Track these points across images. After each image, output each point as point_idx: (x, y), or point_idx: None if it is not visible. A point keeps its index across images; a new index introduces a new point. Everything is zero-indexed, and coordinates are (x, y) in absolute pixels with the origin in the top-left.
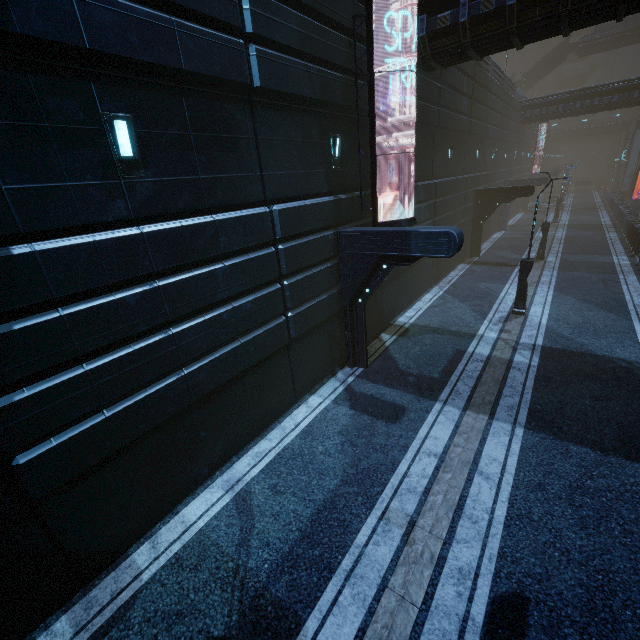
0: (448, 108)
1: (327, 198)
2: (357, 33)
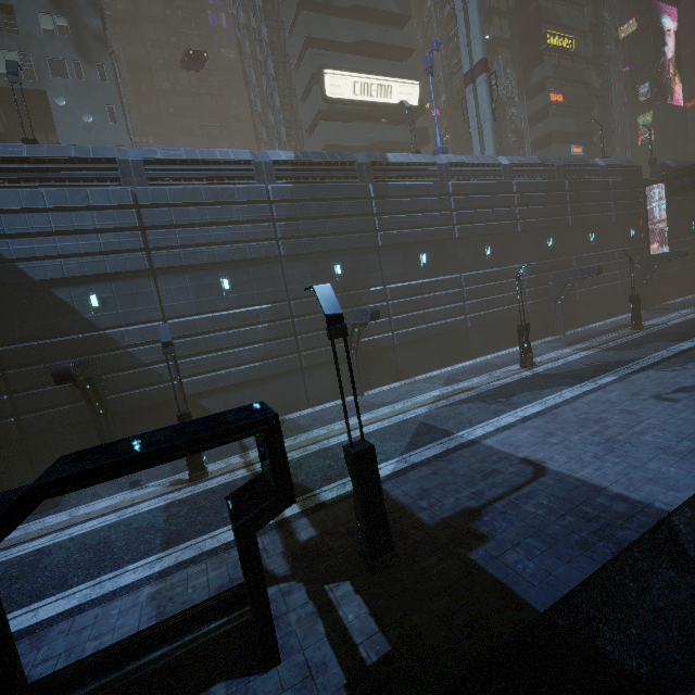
0: (688, 205)
1: (630, 248)
2: (639, 198)
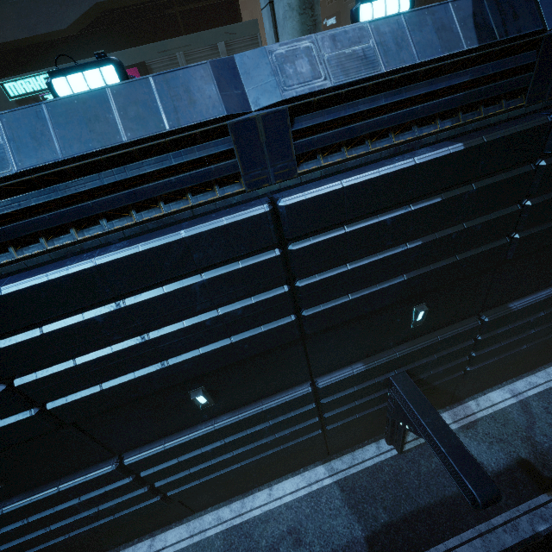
0: None
1: None
2: None
